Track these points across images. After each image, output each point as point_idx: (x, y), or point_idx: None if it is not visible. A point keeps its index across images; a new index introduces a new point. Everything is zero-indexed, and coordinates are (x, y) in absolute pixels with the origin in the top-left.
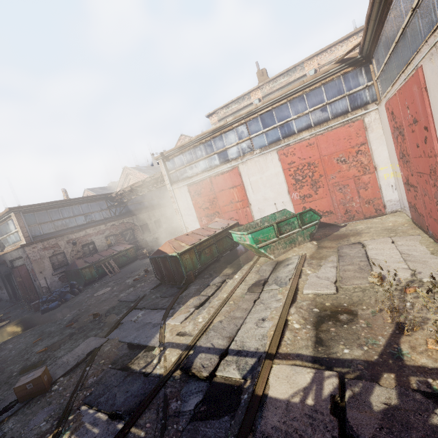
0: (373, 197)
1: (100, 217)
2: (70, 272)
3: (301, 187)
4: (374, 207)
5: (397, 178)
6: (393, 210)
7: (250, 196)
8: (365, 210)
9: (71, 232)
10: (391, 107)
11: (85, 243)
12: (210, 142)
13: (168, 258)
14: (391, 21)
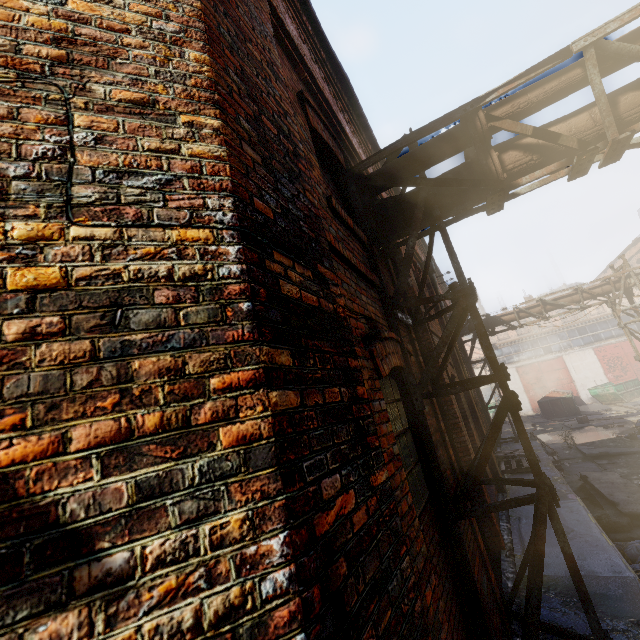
0: None
1: None
2: None
3: (614, 371)
4: None
5: None
6: None
7: (573, 375)
8: None
9: None
10: None
11: None
12: (536, 340)
13: (561, 399)
14: None
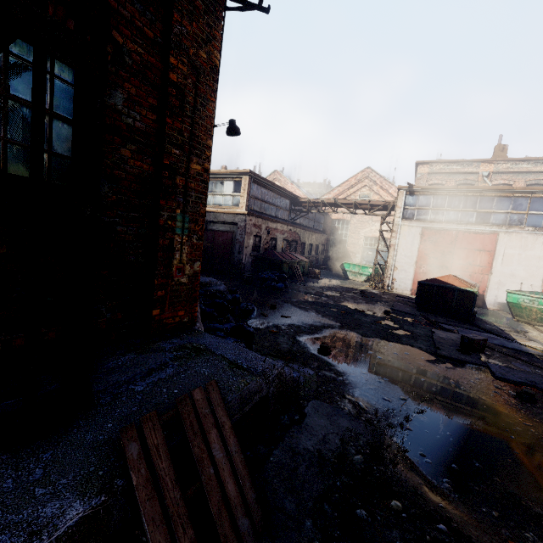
0: None
1: (283, 216)
2: (264, 260)
3: None
4: None
5: None
6: None
7: (496, 266)
8: None
9: (271, 219)
10: None
11: (272, 237)
12: (476, 198)
13: (457, 290)
14: None
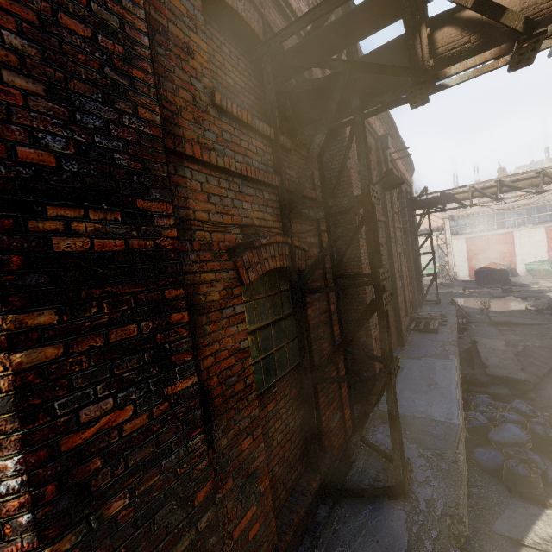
0: None
1: None
2: None
3: None
4: None
5: None
6: None
7: (517, 250)
8: None
9: None
10: None
11: None
12: (493, 215)
13: (496, 270)
14: None
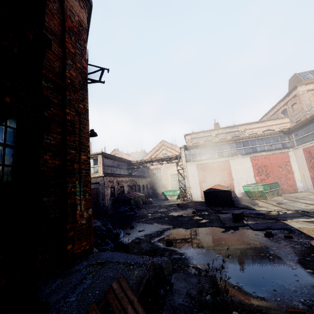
0: (292, 184)
1: (124, 173)
2: (119, 200)
3: (260, 175)
4: (293, 188)
5: (303, 177)
6: (301, 191)
7: (234, 175)
8: (289, 189)
9: (118, 176)
10: (309, 150)
11: (121, 186)
12: (214, 146)
13: (222, 191)
14: (312, 125)
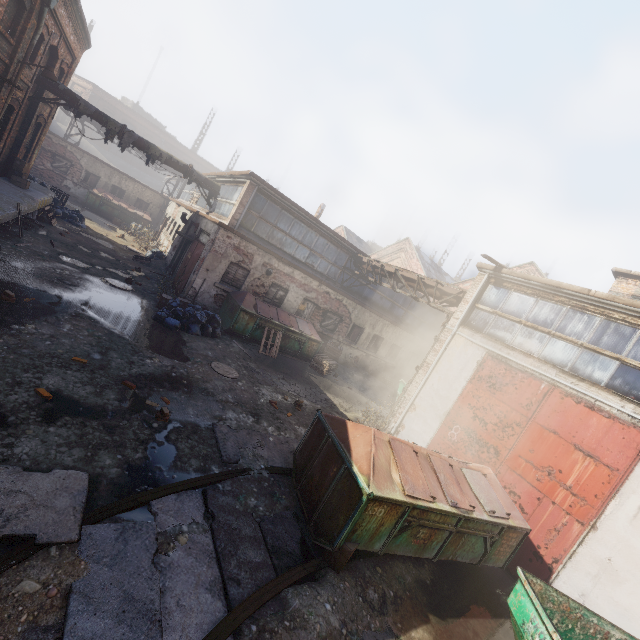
0: None
1: (325, 270)
2: (230, 300)
3: None
4: None
5: None
6: None
7: (616, 515)
8: None
9: (279, 257)
10: None
11: (278, 283)
12: (631, 329)
13: (344, 467)
14: None
